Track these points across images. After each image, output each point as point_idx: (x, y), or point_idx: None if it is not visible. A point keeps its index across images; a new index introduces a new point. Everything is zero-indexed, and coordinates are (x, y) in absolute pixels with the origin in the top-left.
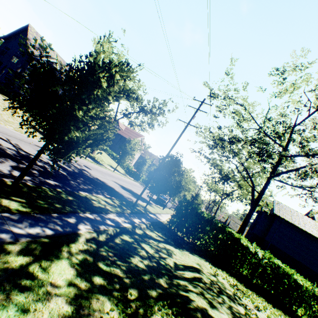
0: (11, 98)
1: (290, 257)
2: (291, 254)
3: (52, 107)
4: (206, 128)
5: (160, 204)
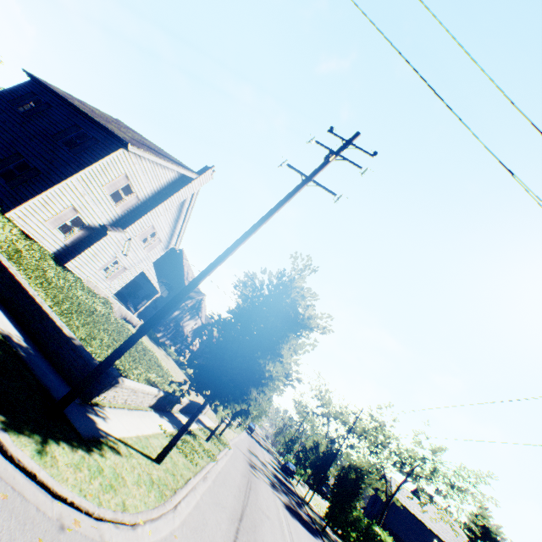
0: (157, 342)
1: (403, 540)
2: (403, 537)
3: (354, 501)
4: (360, 430)
5: (290, 476)
